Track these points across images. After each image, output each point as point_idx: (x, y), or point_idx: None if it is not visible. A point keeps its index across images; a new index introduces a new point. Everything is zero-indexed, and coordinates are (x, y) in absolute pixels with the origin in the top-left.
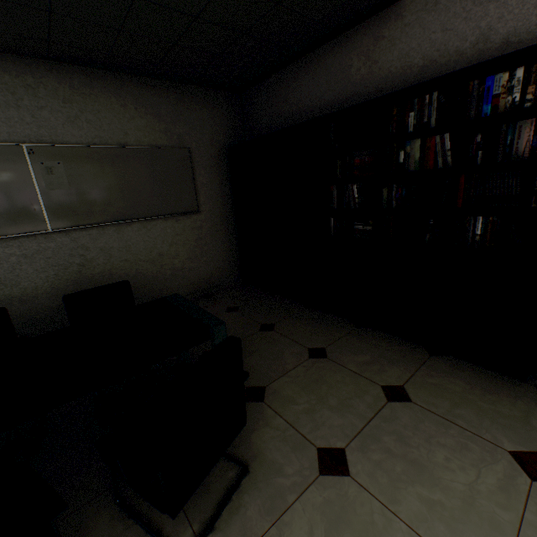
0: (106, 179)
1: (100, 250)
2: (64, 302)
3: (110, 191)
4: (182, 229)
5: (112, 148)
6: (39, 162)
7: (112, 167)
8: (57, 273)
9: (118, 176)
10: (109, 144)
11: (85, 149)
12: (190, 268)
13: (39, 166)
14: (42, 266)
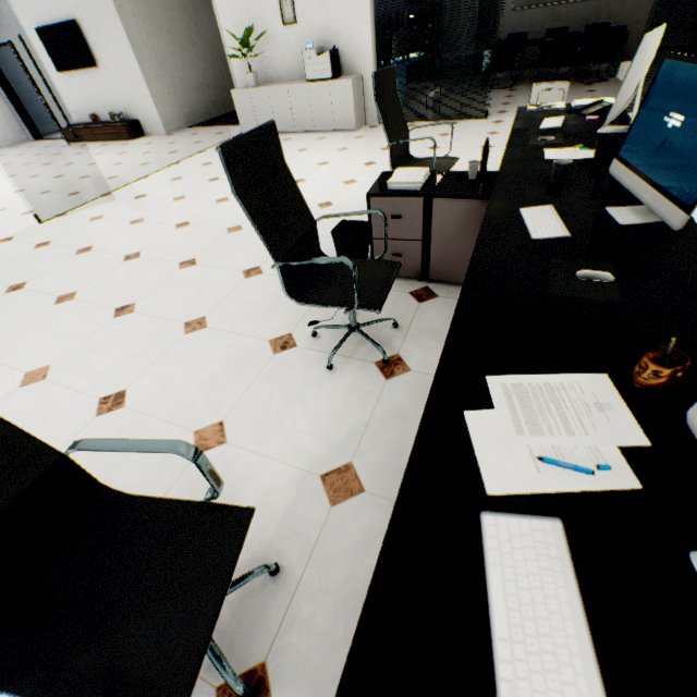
0: None
1: (606, 14)
2: (584, 28)
3: None
4: (662, 1)
5: None
6: None
7: None
8: (581, 26)
9: None
10: None
11: None
12: None
13: None
14: (578, 21)
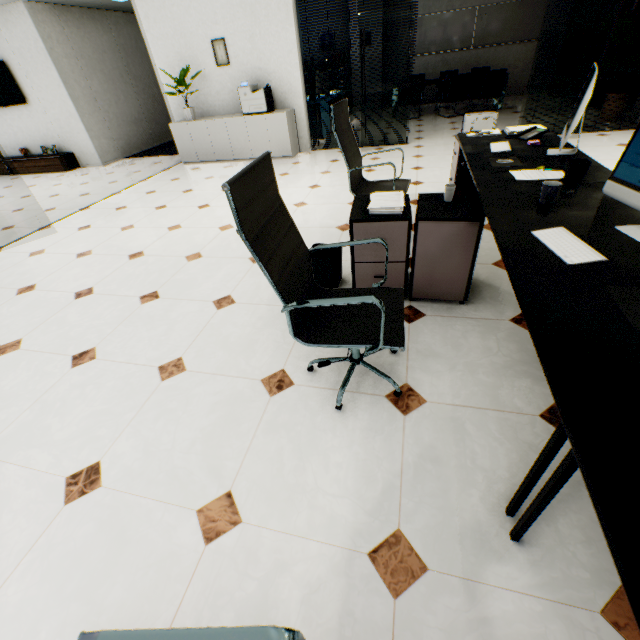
0: (500, 22)
1: (484, 60)
2: (471, 71)
3: (499, 28)
4: (525, 51)
5: (509, 3)
6: (479, 16)
7: (505, 14)
8: (466, 69)
9: (506, 19)
10: (508, 1)
11: (497, 6)
12: (520, 77)
13: (478, 18)
14: (463, 65)
